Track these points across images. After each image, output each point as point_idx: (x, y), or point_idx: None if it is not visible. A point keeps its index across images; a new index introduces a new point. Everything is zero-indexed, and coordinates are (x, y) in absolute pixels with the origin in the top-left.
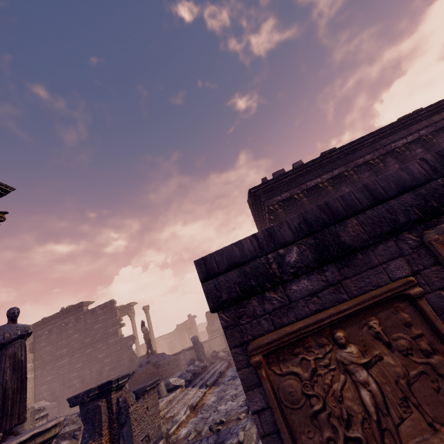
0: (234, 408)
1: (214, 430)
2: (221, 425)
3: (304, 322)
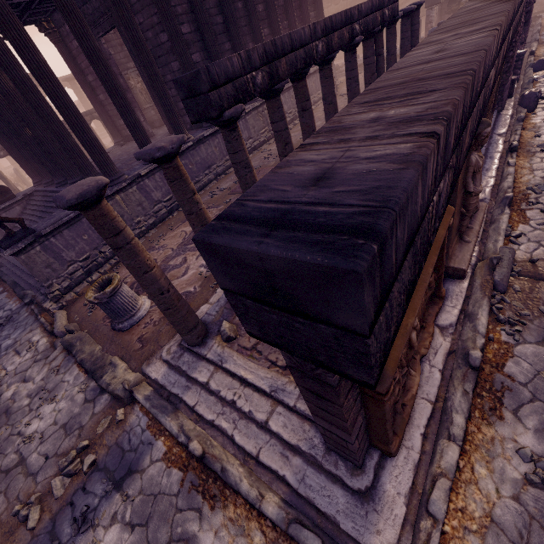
0: (75, 412)
1: (85, 471)
2: (87, 453)
3: (421, 299)
